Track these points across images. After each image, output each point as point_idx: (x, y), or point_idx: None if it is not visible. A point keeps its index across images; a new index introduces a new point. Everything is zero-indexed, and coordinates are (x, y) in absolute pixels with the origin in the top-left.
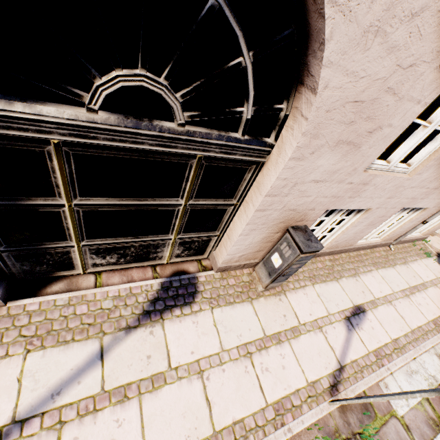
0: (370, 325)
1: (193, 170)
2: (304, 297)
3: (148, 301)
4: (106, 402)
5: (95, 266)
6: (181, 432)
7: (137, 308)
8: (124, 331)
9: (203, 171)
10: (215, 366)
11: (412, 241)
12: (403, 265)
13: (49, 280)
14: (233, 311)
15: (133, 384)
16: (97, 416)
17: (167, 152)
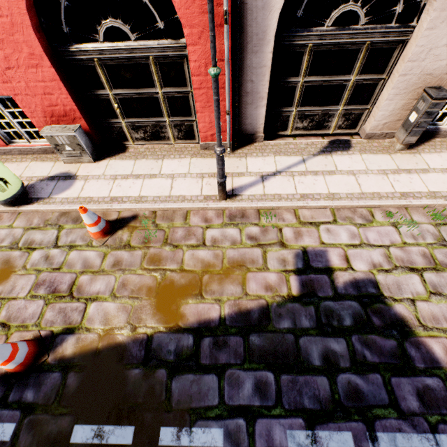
0: None
1: (362, 53)
2: (438, 157)
3: (322, 147)
4: (308, 174)
5: (296, 130)
6: (344, 188)
7: (317, 149)
8: (312, 156)
9: (368, 53)
10: (362, 174)
11: None
12: None
13: (274, 138)
14: (375, 156)
15: (319, 171)
16: (306, 176)
17: (351, 43)
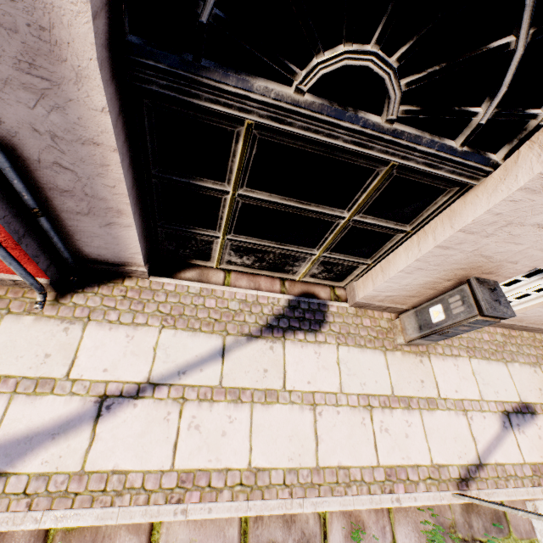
0: (537, 433)
1: (377, 180)
2: (454, 368)
3: (272, 315)
4: (222, 397)
5: (229, 263)
6: (285, 452)
7: (261, 318)
8: (245, 337)
9: (388, 183)
10: (330, 404)
11: None
12: None
13: (184, 266)
14: (361, 355)
15: (248, 390)
16: (213, 406)
17: (357, 153)
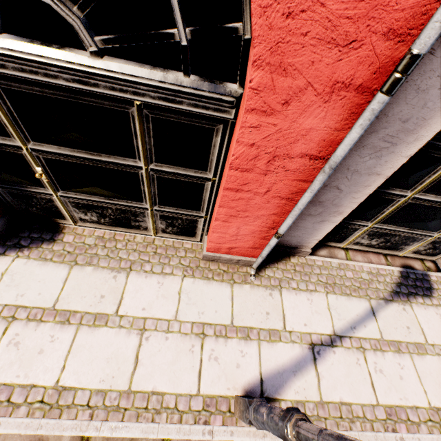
0: None
1: None
2: None
3: (393, 283)
4: (387, 347)
5: (355, 244)
6: None
7: (386, 286)
8: (383, 301)
9: None
10: None
11: None
12: None
13: (316, 246)
14: None
15: (402, 343)
16: (384, 354)
17: None
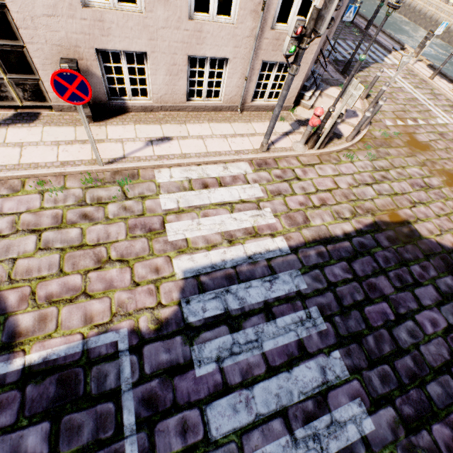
0: (169, 146)
1: None
2: (122, 129)
3: (2, 120)
4: None
5: None
6: (1, 161)
7: None
8: None
9: None
10: (33, 146)
11: (272, 110)
12: (244, 123)
13: None
14: (59, 129)
15: None
16: None
17: None
